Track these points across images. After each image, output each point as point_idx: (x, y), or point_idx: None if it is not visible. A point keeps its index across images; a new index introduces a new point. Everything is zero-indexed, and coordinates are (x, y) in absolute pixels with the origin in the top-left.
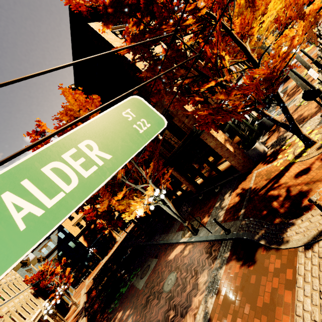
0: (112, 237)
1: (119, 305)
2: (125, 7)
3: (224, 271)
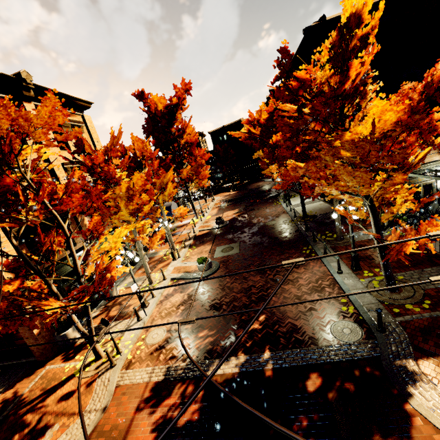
0: None
1: None
2: None
3: None
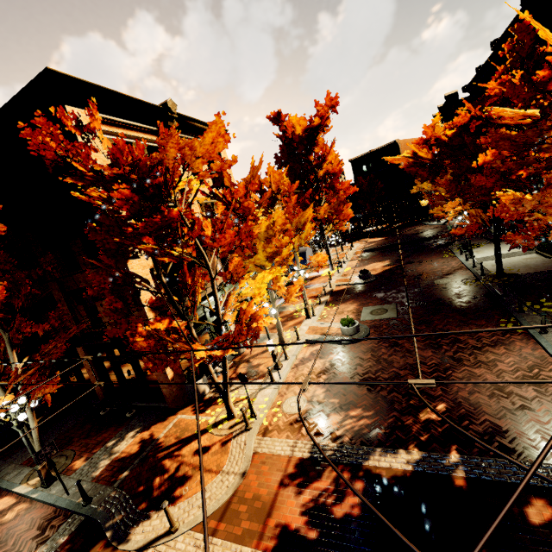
0: None
1: None
2: (114, 185)
3: None
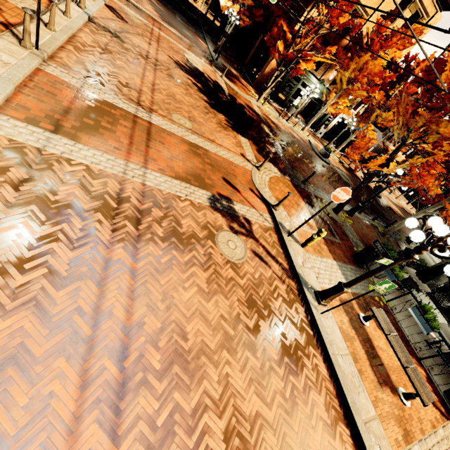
0: None
1: (162, 3)
2: None
3: (200, 51)
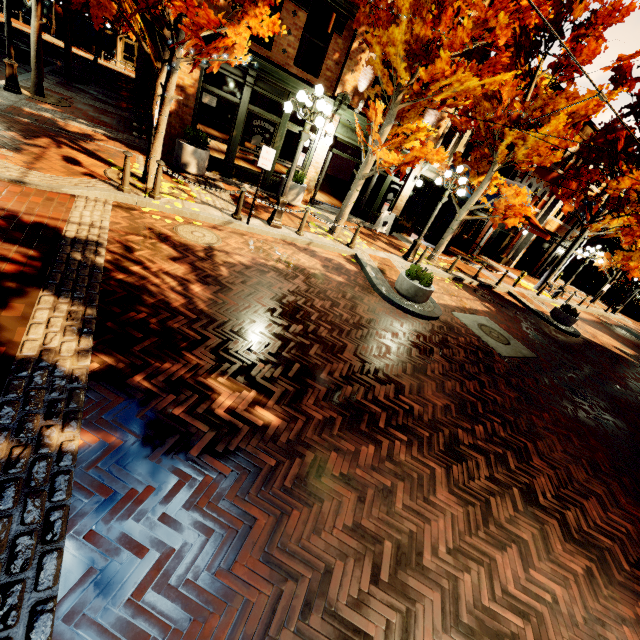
0: (112, 48)
1: None
2: None
3: None
